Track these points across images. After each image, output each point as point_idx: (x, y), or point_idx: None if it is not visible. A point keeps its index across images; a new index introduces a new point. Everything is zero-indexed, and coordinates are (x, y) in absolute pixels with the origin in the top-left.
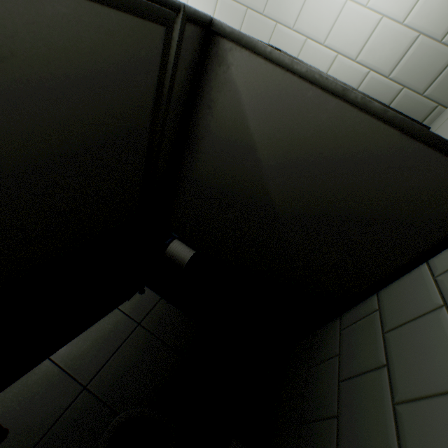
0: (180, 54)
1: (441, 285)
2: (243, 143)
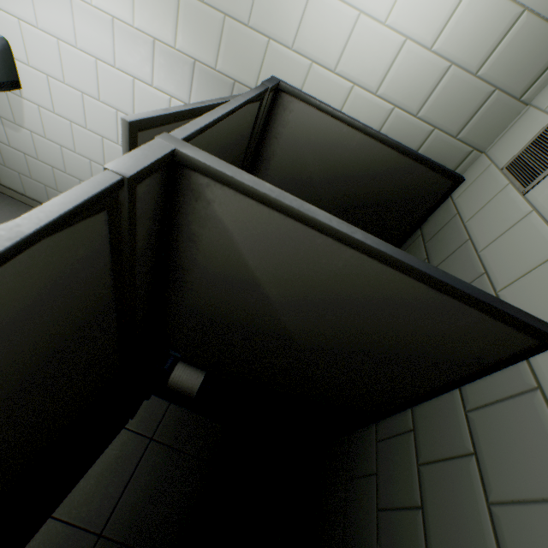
0: (136, 215)
1: (472, 425)
2: (244, 279)
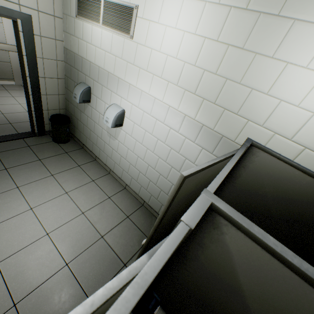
0: None
1: None
2: (230, 284)
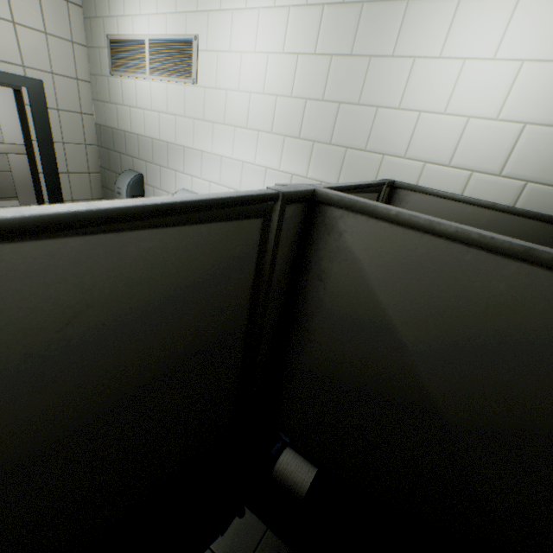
0: (280, 235)
1: None
2: (372, 320)
